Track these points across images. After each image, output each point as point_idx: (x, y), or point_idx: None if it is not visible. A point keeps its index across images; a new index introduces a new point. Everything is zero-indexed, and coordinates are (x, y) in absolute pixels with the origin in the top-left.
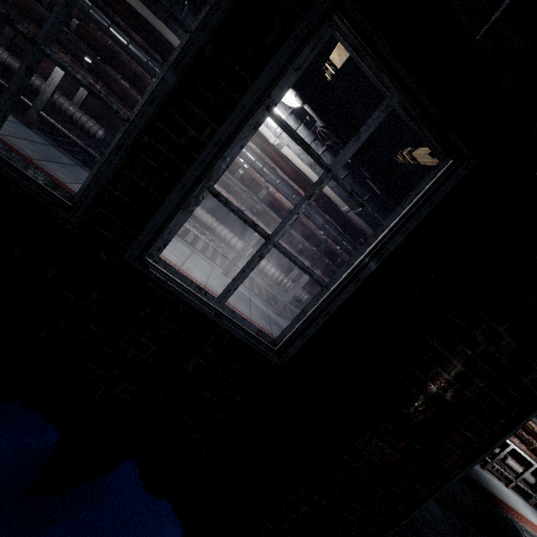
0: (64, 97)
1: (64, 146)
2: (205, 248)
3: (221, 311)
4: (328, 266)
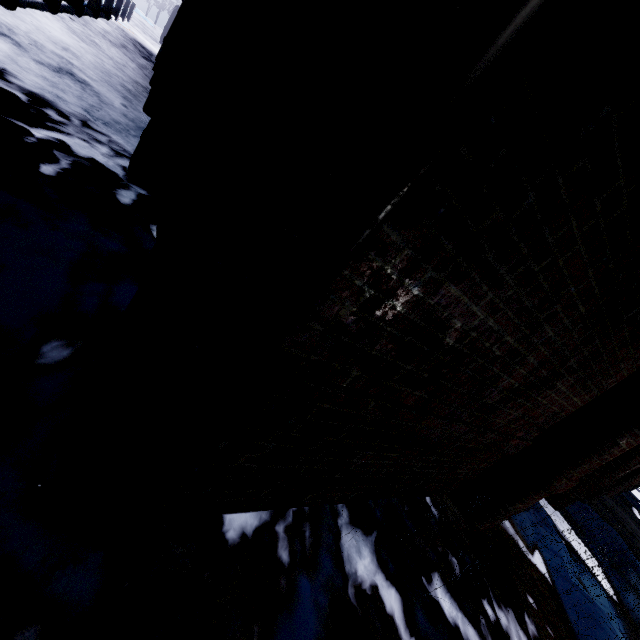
0: None
1: None
2: None
3: None
4: None
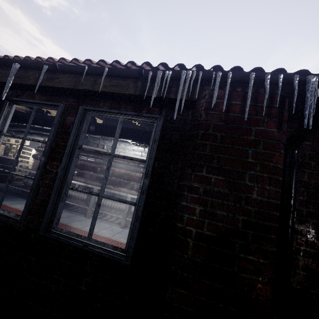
0: (70, 190)
1: (73, 210)
2: None
3: (90, 243)
4: None
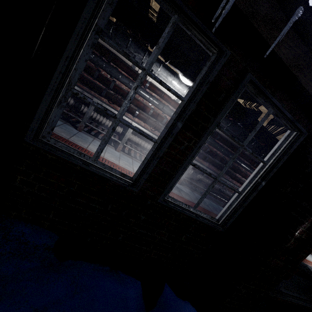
0: None
1: None
2: (135, 154)
3: (196, 213)
4: (202, 153)
